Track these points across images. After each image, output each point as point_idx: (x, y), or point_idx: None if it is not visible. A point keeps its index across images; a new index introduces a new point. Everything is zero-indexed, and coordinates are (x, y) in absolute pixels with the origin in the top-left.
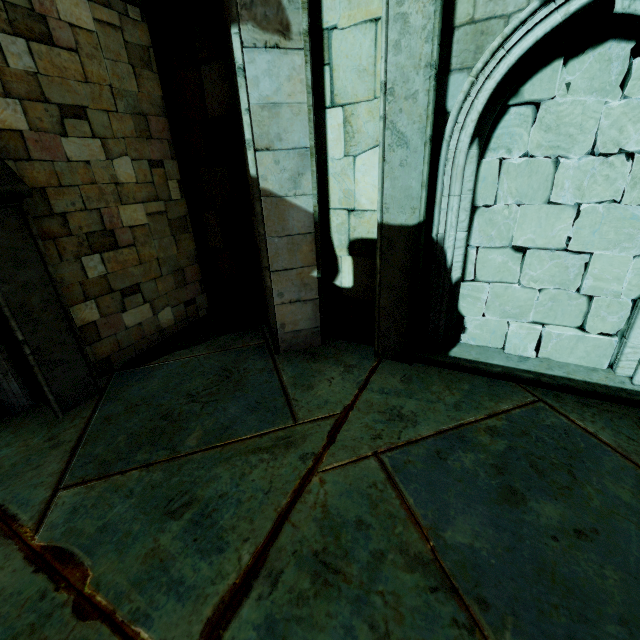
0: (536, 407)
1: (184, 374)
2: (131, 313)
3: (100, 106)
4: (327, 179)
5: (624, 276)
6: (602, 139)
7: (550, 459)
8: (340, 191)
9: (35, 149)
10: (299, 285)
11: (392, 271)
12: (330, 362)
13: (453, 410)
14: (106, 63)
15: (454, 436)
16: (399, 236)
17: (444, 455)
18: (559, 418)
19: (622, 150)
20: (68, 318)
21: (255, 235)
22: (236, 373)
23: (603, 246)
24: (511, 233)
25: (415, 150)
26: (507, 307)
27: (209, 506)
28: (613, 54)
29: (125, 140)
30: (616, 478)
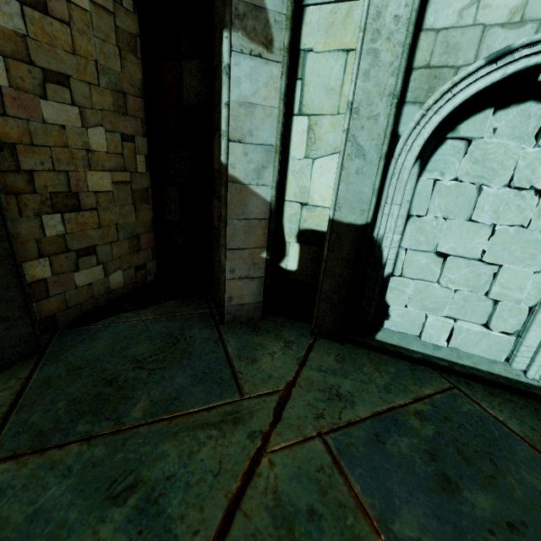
0: (453, 393)
1: (130, 338)
2: (83, 273)
3: (83, 78)
4: (286, 174)
5: (525, 287)
6: (518, 176)
7: (473, 446)
8: (296, 186)
9: (12, 106)
10: (250, 264)
11: (337, 261)
12: (271, 336)
13: (384, 392)
14: (95, 41)
15: (388, 419)
16: (347, 232)
17: (382, 438)
18: (473, 405)
19: (533, 187)
20: (19, 275)
21: (212, 214)
22: (182, 341)
23: (510, 261)
24: (436, 241)
25: (371, 162)
26: (426, 302)
27: (156, 490)
28: (532, 112)
29: (102, 112)
30: (530, 468)
